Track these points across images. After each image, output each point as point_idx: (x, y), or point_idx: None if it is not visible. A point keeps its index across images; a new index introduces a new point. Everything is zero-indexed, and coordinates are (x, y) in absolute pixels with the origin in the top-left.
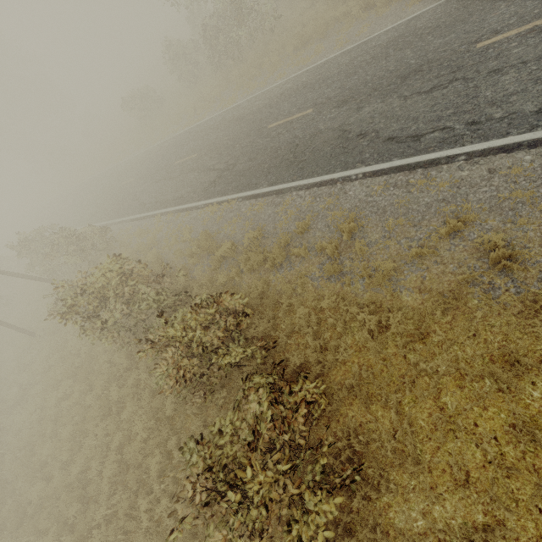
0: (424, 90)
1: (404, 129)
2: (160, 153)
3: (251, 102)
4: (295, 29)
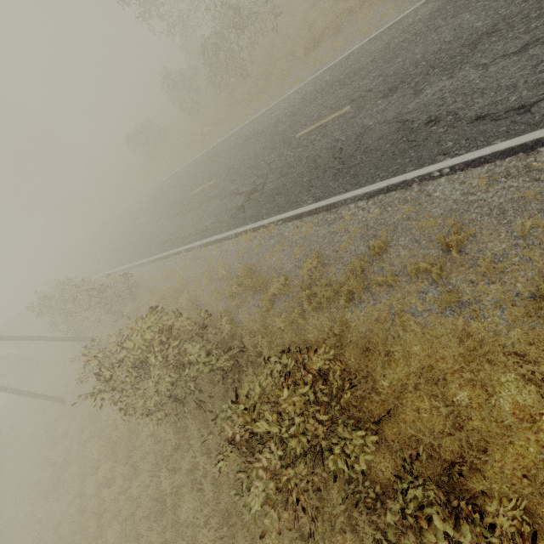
0: (512, 50)
1: (497, 102)
2: (172, 186)
3: (268, 115)
4: (300, 32)
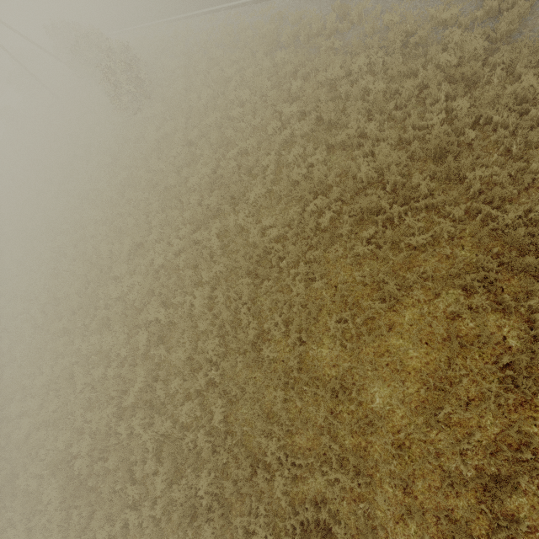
0: None
1: None
2: None
3: None
4: None
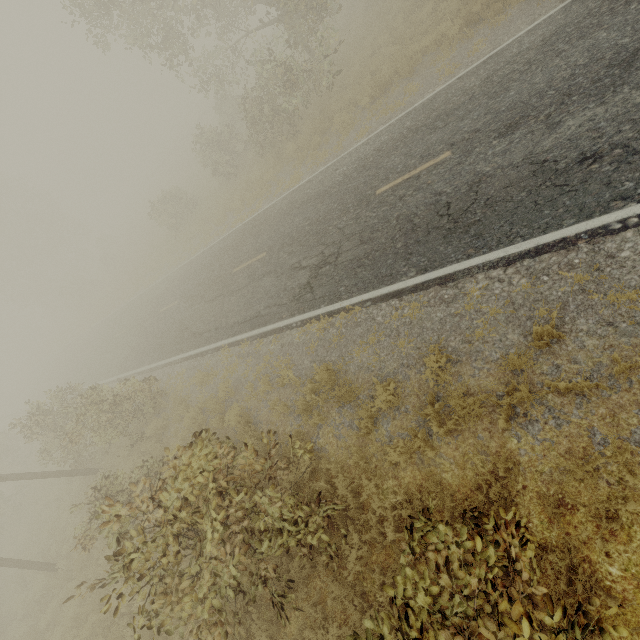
0: None
1: None
2: (207, 263)
3: (330, 172)
4: (361, 81)
